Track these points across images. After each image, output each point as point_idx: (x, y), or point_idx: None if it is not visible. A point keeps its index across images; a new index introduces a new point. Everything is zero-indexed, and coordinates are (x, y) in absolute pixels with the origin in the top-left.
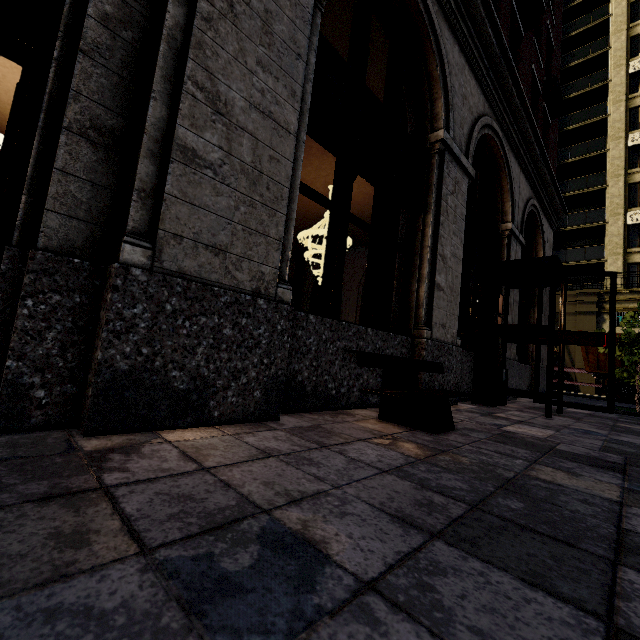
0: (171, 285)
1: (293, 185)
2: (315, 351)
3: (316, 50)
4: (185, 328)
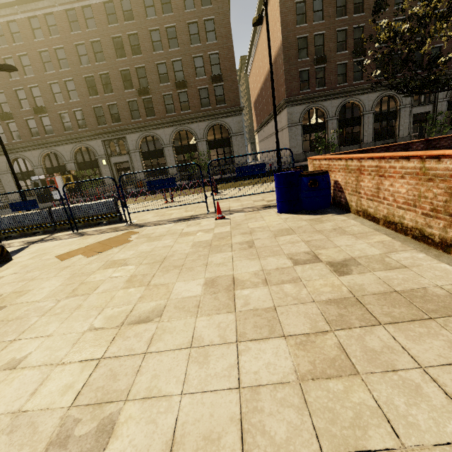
0: (436, 133)
1: (445, 120)
2: (448, 133)
3: (447, 106)
4: (437, 135)
